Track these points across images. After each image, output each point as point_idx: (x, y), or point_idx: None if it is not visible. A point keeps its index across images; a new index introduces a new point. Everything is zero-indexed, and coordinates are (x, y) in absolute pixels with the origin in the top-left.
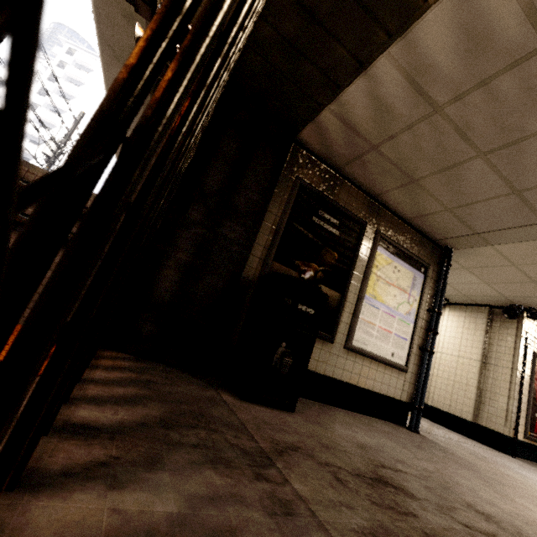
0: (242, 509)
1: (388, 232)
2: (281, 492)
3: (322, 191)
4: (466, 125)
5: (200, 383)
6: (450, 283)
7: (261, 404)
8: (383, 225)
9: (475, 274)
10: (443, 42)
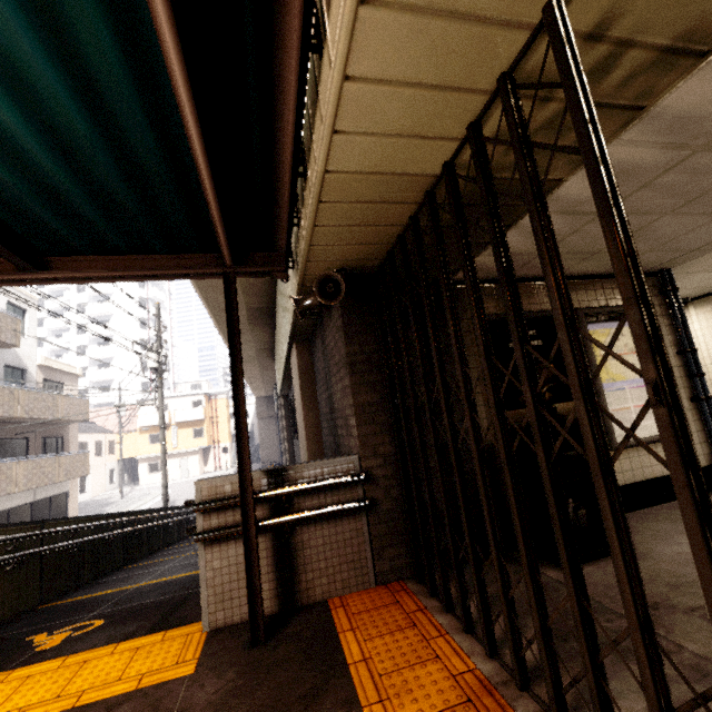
0: (677, 686)
1: (588, 302)
2: (685, 659)
3: (502, 312)
4: (638, 208)
5: (518, 570)
6: (681, 287)
7: (582, 564)
8: (579, 298)
9: (711, 271)
10: (588, 188)
